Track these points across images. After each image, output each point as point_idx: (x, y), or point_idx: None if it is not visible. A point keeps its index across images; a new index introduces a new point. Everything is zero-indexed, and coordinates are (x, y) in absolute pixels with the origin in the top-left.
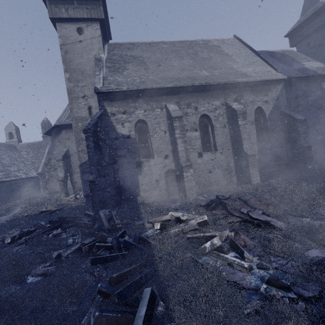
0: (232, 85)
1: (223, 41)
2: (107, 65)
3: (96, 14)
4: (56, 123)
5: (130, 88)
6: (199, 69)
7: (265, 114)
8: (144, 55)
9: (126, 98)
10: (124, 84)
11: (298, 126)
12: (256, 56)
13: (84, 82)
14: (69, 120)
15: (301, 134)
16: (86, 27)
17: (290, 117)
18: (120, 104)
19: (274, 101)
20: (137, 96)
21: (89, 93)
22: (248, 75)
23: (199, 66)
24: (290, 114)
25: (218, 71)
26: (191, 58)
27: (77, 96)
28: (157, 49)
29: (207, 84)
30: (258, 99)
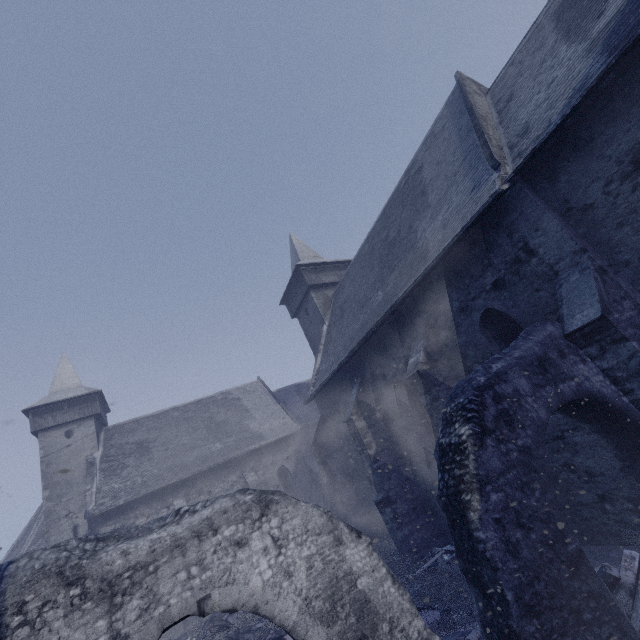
0: (247, 452)
1: (245, 388)
2: (103, 467)
3: (91, 411)
4: (8, 555)
5: (128, 499)
6: (213, 441)
7: (290, 472)
8: (150, 436)
9: (125, 509)
10: (122, 492)
11: (319, 479)
12: (277, 403)
13: (69, 495)
14: (36, 545)
15: (324, 487)
16: (77, 427)
17: (311, 470)
18: (116, 519)
19: (297, 454)
20: (138, 502)
21: (75, 507)
22: (263, 436)
23: (213, 437)
24: (312, 466)
25: (232, 439)
26: (205, 427)
27: (59, 517)
28: (167, 421)
29: (217, 464)
30: (279, 458)
